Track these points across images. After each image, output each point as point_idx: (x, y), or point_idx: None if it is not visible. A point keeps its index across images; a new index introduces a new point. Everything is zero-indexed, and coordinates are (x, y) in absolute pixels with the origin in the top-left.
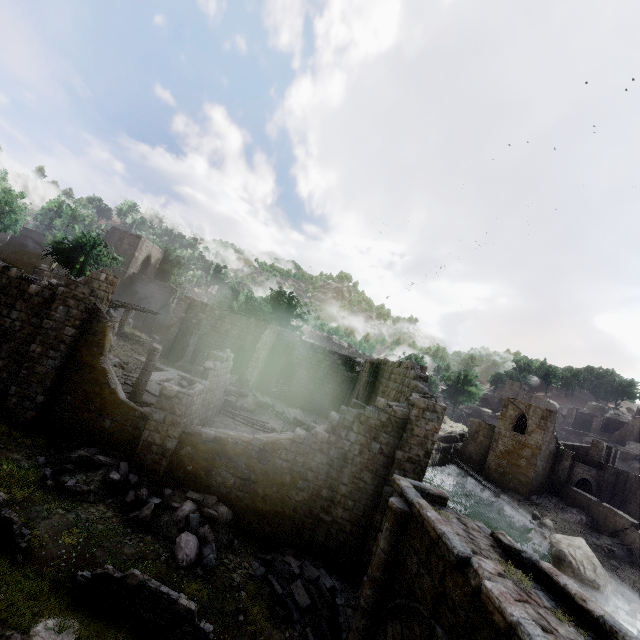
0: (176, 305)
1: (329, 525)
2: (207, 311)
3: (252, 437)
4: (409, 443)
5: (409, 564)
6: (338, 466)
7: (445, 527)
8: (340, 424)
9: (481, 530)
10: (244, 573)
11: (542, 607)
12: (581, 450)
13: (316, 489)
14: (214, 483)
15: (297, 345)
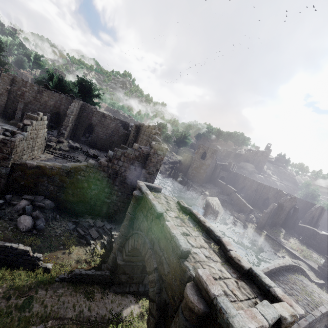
0: (1, 79)
1: (109, 204)
2: (28, 86)
3: (62, 165)
4: (149, 165)
5: (140, 217)
6: (113, 177)
7: (155, 202)
8: (114, 157)
9: (173, 200)
10: (63, 229)
11: (189, 227)
12: (224, 166)
13: (102, 189)
14: (41, 190)
15: (94, 114)
